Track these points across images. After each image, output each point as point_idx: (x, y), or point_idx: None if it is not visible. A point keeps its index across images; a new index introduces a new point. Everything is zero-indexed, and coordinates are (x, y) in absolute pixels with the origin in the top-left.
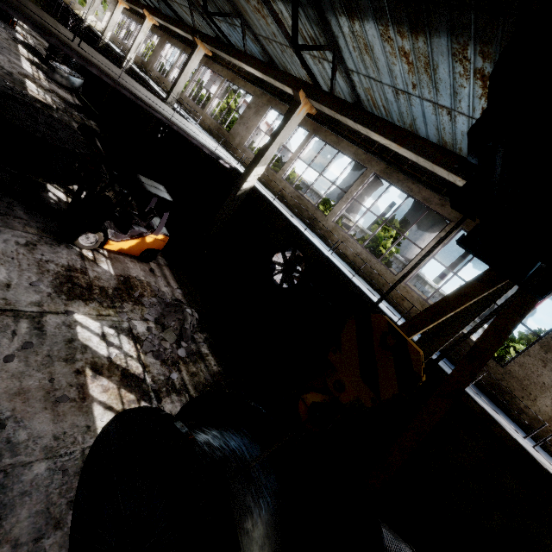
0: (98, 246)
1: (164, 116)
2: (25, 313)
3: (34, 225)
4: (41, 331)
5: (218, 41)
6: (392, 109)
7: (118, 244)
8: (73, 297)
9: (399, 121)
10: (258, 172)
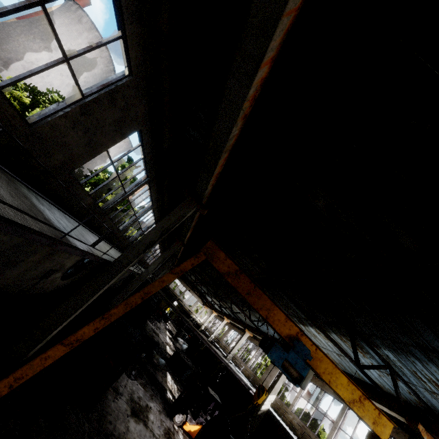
0: (181, 424)
1: (225, 362)
2: (155, 435)
3: (162, 404)
4: None
5: (255, 330)
6: (343, 364)
7: (190, 426)
8: None
9: (352, 371)
10: (271, 399)
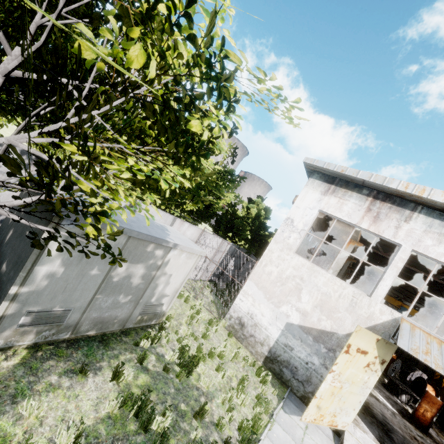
0: None
1: None
2: None
3: None
4: None
5: None
6: None
7: None
8: None
9: None
10: None
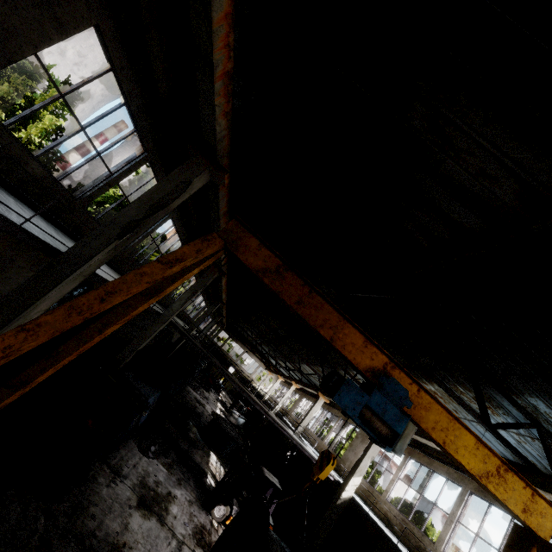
0: (223, 519)
1: (288, 433)
2: (177, 536)
3: (195, 492)
4: (180, 551)
5: None
6: None
7: None
8: (200, 544)
9: None
10: (355, 482)
